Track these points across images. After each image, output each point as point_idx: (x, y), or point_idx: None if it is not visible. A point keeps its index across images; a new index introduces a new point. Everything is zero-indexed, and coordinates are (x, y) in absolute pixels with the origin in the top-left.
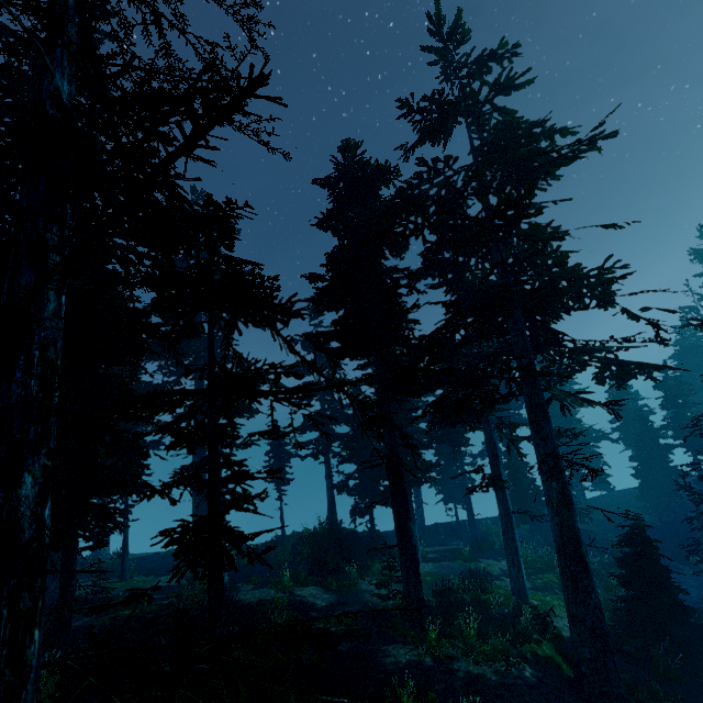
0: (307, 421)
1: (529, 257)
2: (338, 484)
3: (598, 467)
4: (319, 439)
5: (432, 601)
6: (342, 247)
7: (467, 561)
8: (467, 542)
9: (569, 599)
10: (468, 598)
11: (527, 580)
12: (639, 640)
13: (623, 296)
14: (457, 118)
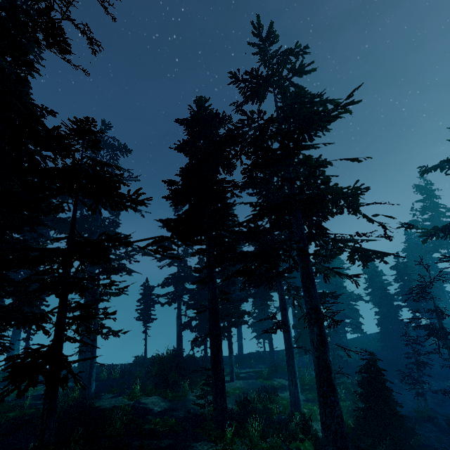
0: (167, 279)
1: (307, 177)
2: (184, 324)
3: (356, 318)
4: (174, 292)
5: (233, 409)
6: (191, 164)
7: (265, 380)
8: (269, 366)
9: (321, 410)
10: (261, 406)
11: (303, 394)
12: (370, 440)
13: (362, 205)
14: (267, 87)
